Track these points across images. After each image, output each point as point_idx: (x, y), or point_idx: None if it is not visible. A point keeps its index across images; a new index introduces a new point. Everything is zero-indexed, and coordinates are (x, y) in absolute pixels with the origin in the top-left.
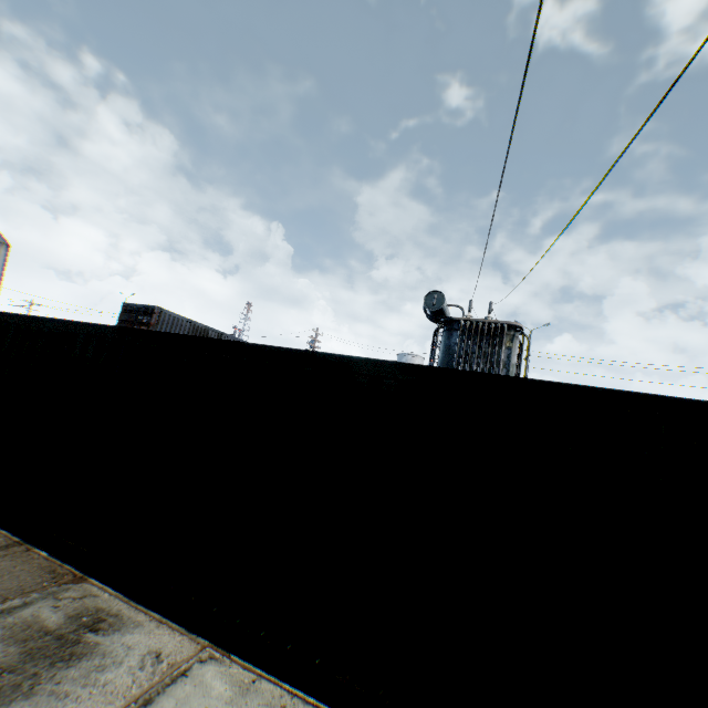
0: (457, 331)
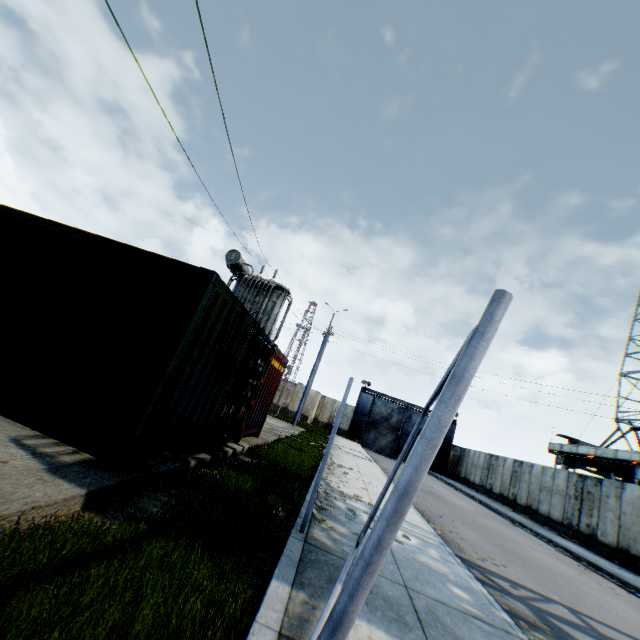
0: (244, 283)
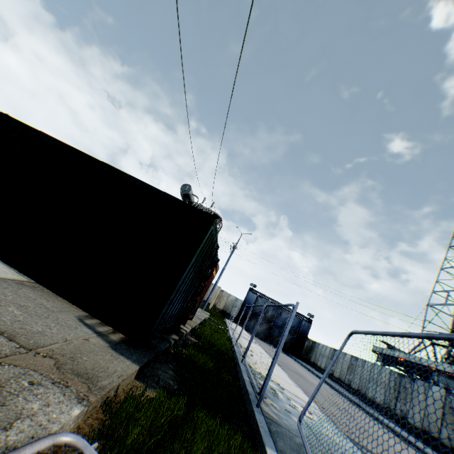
0: None
